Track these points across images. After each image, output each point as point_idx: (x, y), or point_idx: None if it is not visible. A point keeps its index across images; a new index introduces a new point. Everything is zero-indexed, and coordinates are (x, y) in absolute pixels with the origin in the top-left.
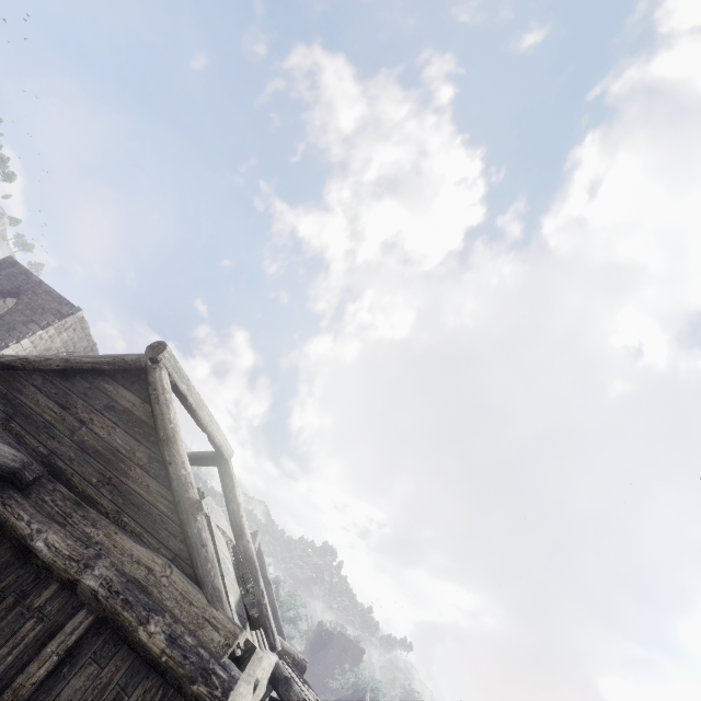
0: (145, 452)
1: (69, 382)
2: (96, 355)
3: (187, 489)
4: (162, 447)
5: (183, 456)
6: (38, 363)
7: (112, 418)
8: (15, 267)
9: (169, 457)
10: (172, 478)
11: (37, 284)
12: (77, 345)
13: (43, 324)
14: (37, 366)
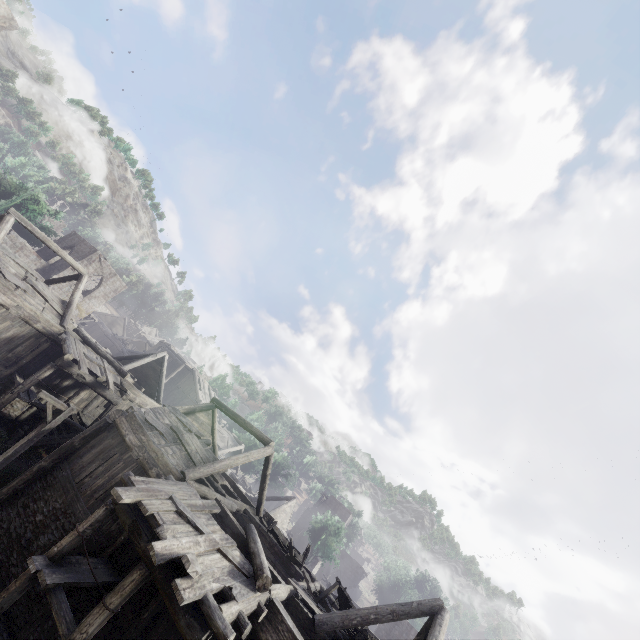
0: None
1: None
2: None
3: None
4: None
5: None
6: None
7: None
8: (75, 235)
9: None
10: None
11: (82, 241)
12: (104, 272)
13: (81, 259)
14: None
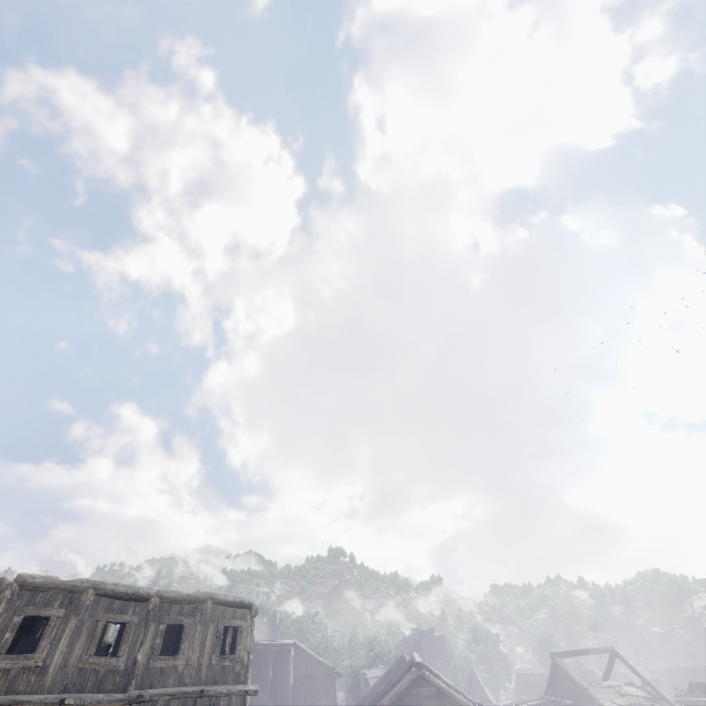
0: (448, 703)
1: (404, 700)
2: (403, 684)
3: (469, 704)
4: (452, 698)
5: (458, 695)
6: (390, 703)
7: (429, 701)
8: None
9: (456, 699)
10: (463, 705)
11: None
12: None
13: None
14: (390, 704)
